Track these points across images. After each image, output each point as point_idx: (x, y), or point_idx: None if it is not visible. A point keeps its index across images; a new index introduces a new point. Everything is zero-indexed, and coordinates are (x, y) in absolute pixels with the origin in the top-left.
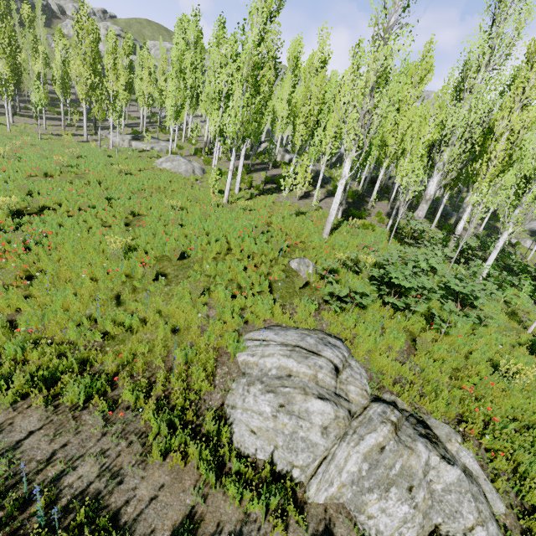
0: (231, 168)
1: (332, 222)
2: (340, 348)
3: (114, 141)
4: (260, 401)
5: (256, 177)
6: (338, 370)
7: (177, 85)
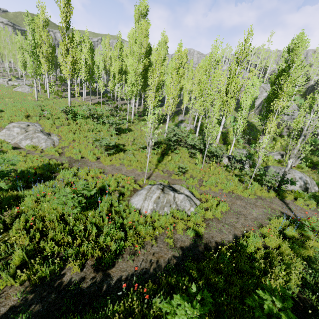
0: (35, 86)
1: (70, 102)
2: (35, 123)
3: (0, 82)
4: (3, 130)
5: (66, 93)
6: (29, 125)
7: (21, 54)
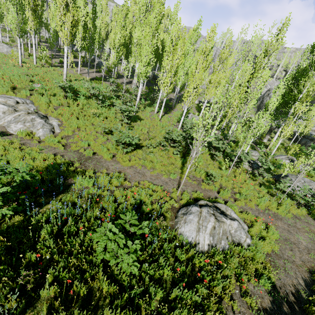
0: (19, 48)
1: (65, 74)
2: (26, 100)
3: None
4: None
5: (56, 60)
6: (19, 103)
7: None
